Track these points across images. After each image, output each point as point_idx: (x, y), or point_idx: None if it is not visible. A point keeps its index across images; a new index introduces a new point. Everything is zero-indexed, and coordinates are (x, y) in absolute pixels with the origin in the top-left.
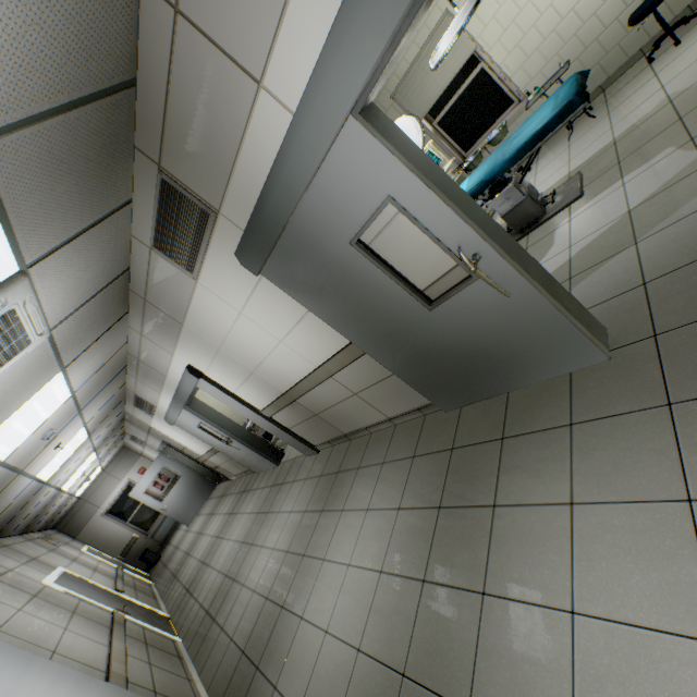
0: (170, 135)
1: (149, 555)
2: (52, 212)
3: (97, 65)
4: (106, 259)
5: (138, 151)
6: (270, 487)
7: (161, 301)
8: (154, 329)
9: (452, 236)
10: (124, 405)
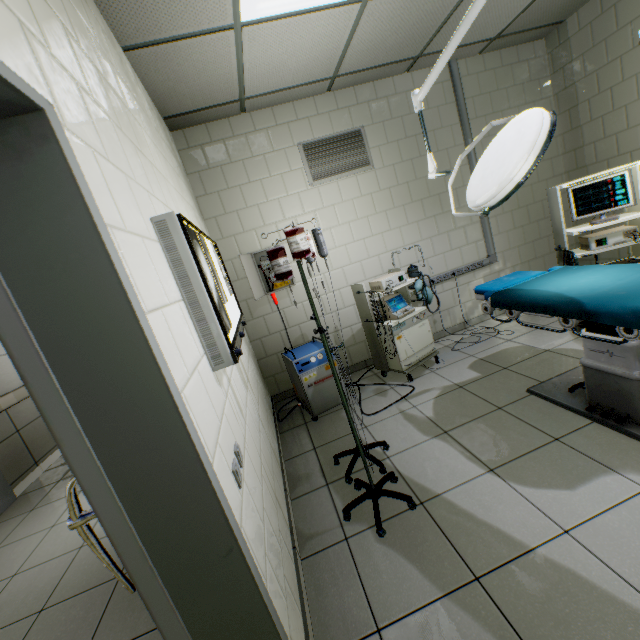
0: None
1: None
2: None
3: None
4: None
5: None
6: None
7: None
8: None
9: None
10: None
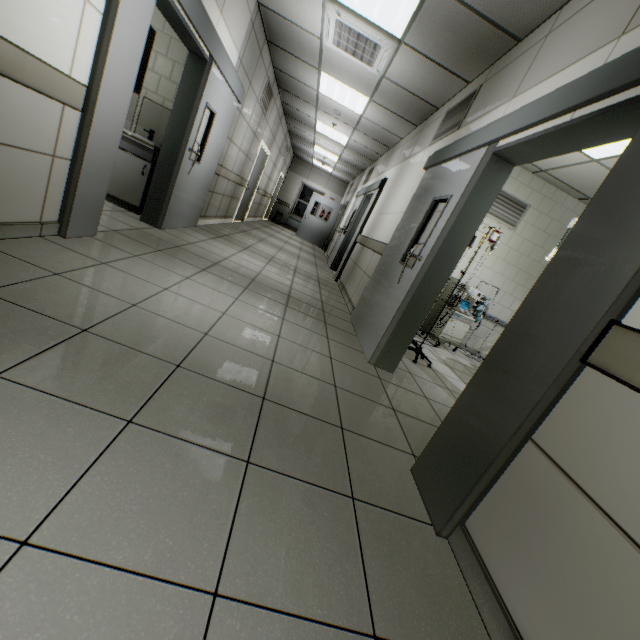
0: (496, 77)
1: (278, 217)
2: (432, 38)
3: (505, 14)
4: (432, 87)
5: (491, 68)
6: (315, 263)
7: (421, 138)
8: (407, 147)
9: (431, 240)
10: (369, 165)
